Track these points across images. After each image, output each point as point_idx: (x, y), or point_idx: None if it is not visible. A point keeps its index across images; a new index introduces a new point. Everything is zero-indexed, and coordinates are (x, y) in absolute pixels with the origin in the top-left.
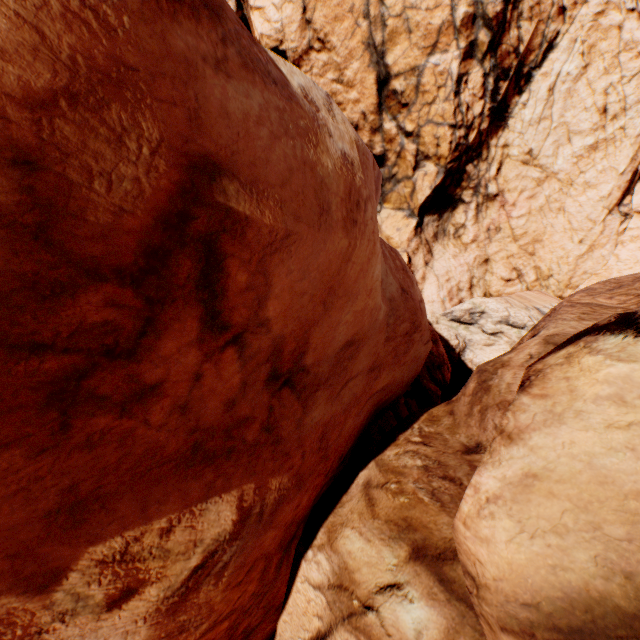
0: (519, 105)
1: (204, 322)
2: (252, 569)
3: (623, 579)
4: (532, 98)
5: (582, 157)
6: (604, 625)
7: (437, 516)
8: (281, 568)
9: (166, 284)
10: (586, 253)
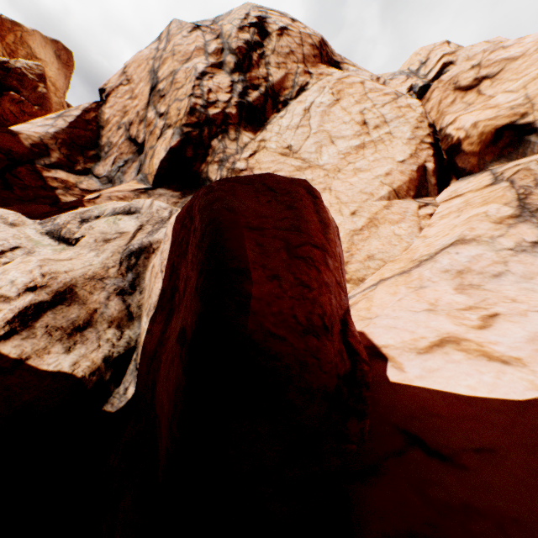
0: (278, 118)
1: None
2: None
3: None
4: (289, 113)
5: (350, 154)
6: None
7: None
8: None
9: None
10: (366, 228)
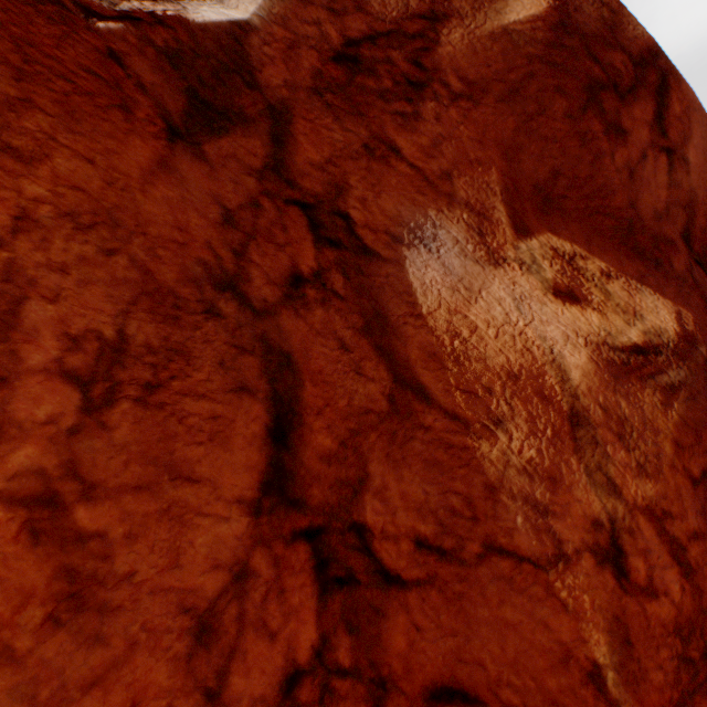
0: None
1: (654, 117)
2: None
3: None
4: None
5: None
6: None
7: None
8: None
9: (642, 78)
10: None
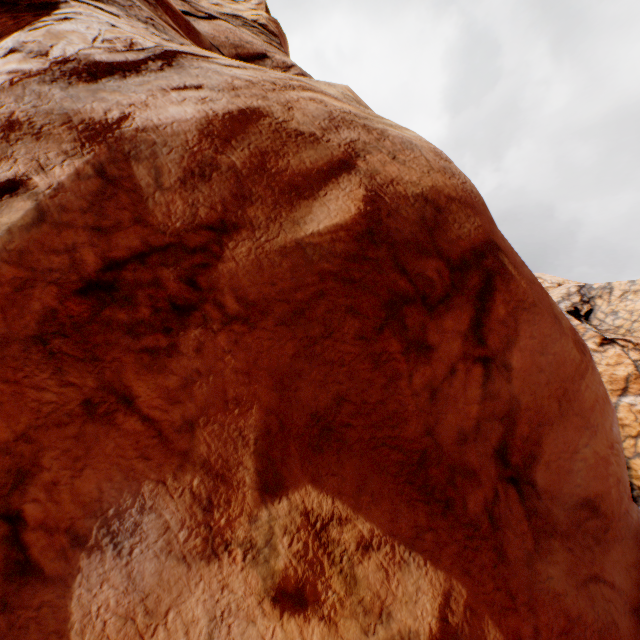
0: None
1: (471, 324)
2: None
3: None
4: None
5: None
6: None
7: None
8: None
9: (462, 282)
10: None
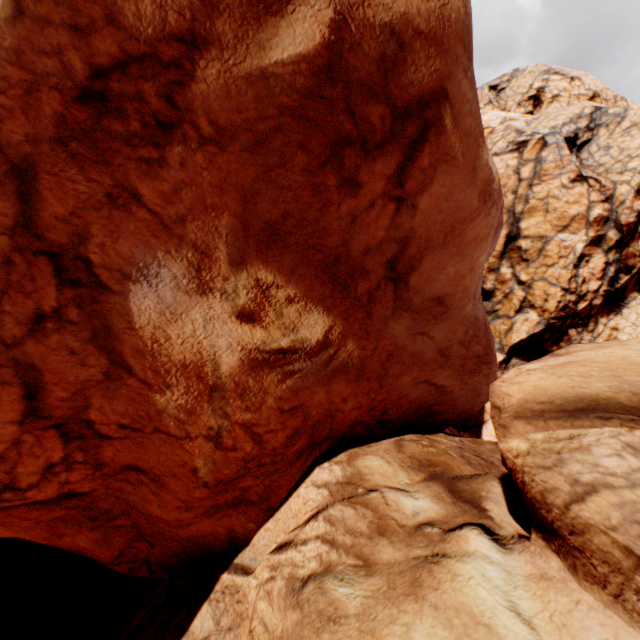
0: (637, 300)
1: (397, 170)
2: (294, 413)
3: (630, 394)
4: None
5: None
6: (605, 407)
7: (461, 464)
8: (297, 461)
9: (401, 131)
10: None
